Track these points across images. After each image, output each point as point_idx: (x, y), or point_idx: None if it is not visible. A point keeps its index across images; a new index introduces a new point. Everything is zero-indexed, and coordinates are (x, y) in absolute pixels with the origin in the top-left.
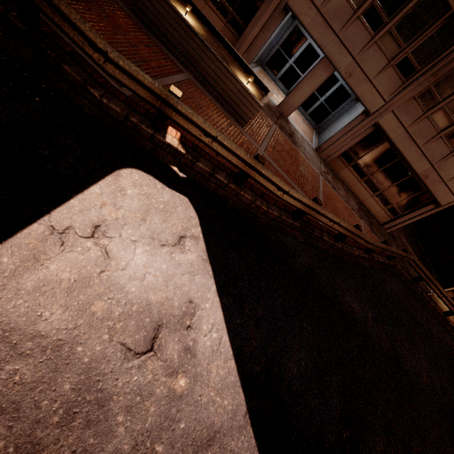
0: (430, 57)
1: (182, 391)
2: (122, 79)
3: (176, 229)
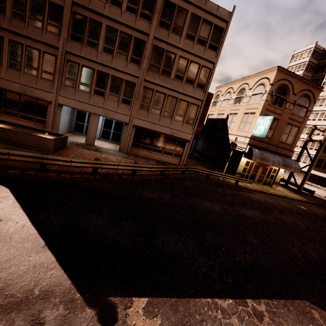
0: (131, 94)
1: None
2: None
3: None
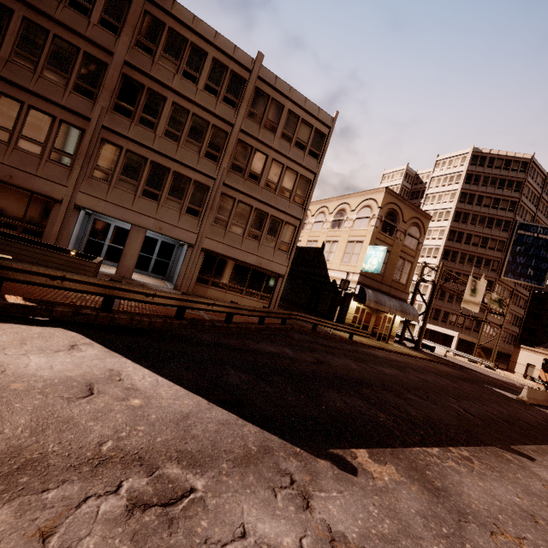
0: (202, 202)
1: (141, 405)
2: None
3: (64, 343)
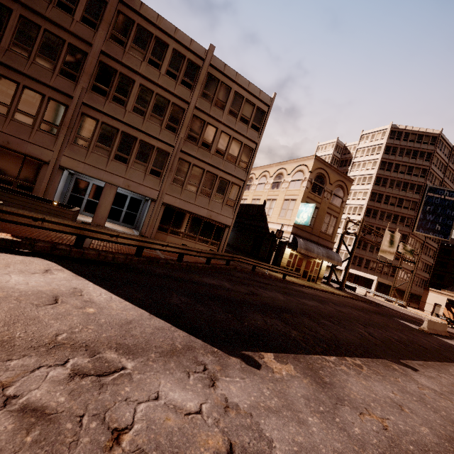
0: (163, 165)
1: (94, 312)
2: None
3: (40, 268)
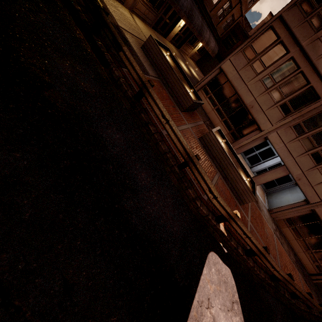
0: None
1: None
2: (217, 206)
3: (230, 296)
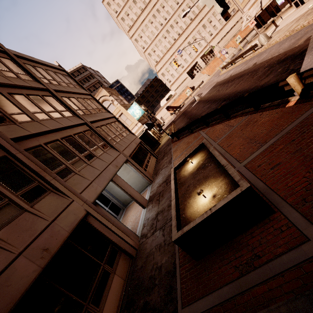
0: (99, 139)
1: None
2: None
3: None
